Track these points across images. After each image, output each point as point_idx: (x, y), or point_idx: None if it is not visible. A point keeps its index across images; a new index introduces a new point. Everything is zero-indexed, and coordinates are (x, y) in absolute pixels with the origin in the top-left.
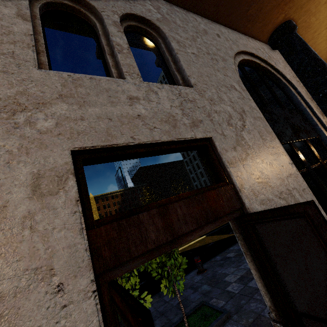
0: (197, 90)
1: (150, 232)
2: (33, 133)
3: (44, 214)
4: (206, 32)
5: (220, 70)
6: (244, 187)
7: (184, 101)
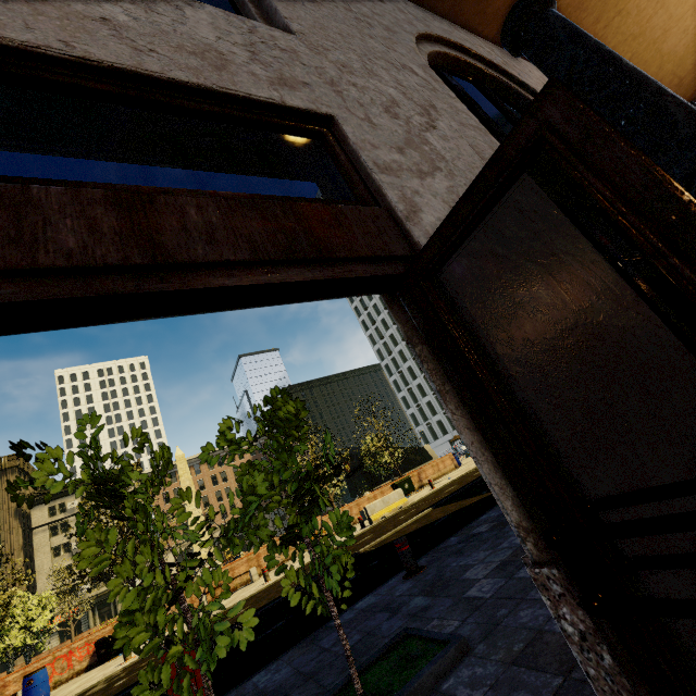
0: (307, 42)
1: (61, 231)
2: None
3: None
4: None
5: (378, 38)
6: (421, 216)
7: (261, 44)
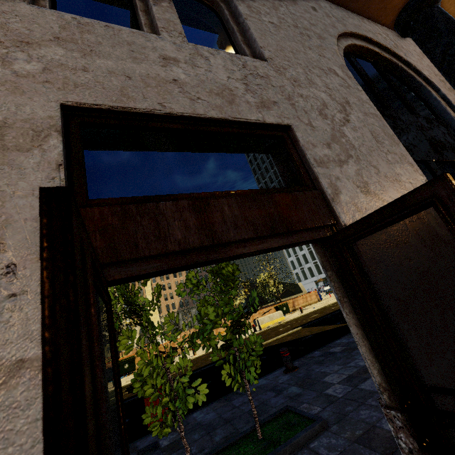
0: (274, 65)
1: (174, 229)
2: (7, 74)
3: (3, 173)
4: (294, 3)
5: (314, 48)
6: (340, 196)
7: (250, 75)
